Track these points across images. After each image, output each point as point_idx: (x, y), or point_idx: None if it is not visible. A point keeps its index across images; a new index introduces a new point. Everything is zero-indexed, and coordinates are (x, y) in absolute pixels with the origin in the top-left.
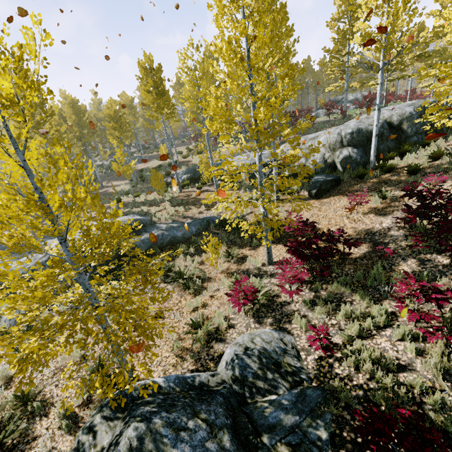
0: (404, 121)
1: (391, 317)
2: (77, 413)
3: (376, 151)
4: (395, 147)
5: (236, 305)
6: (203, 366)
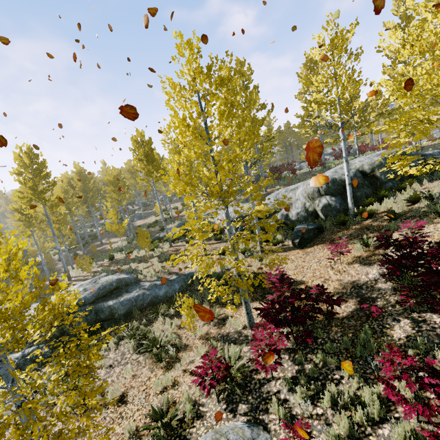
0: (375, 169)
1: (388, 405)
2: None
3: (354, 198)
4: (373, 193)
5: (202, 388)
6: None
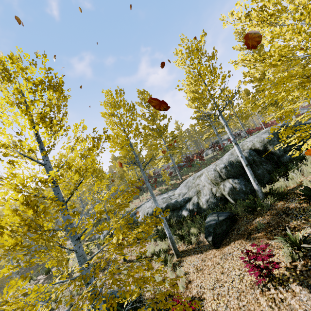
0: (267, 145)
1: None
2: None
3: (257, 176)
4: (274, 168)
5: None
6: None
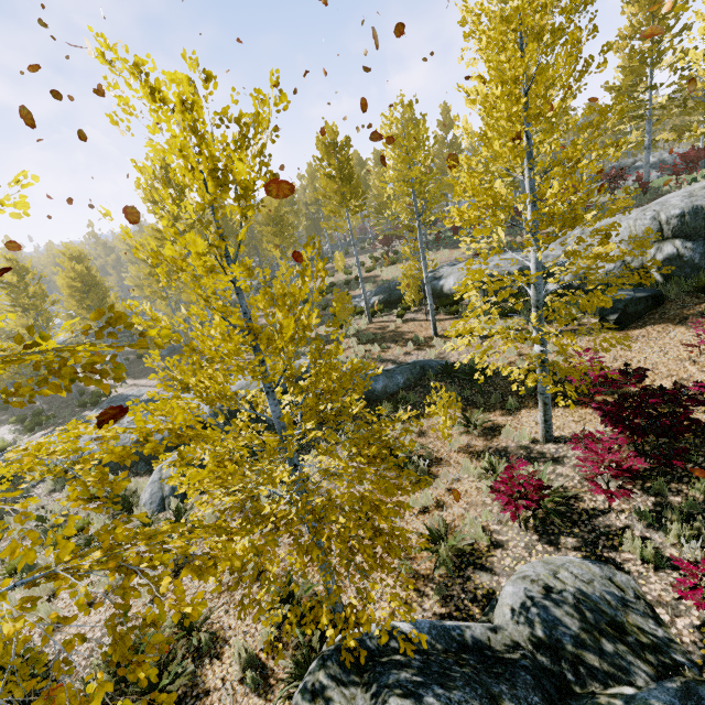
0: None
1: None
2: (263, 661)
3: None
4: None
5: (511, 508)
6: (459, 610)
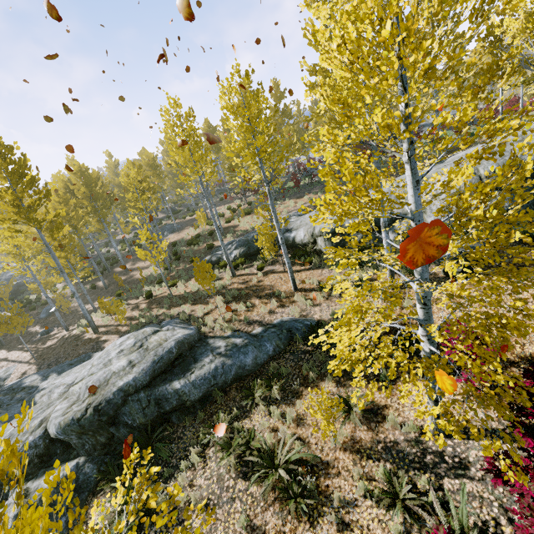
0: None
1: None
2: None
3: None
4: None
5: None
6: None
